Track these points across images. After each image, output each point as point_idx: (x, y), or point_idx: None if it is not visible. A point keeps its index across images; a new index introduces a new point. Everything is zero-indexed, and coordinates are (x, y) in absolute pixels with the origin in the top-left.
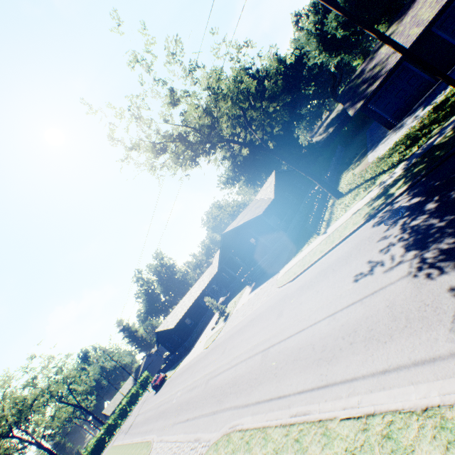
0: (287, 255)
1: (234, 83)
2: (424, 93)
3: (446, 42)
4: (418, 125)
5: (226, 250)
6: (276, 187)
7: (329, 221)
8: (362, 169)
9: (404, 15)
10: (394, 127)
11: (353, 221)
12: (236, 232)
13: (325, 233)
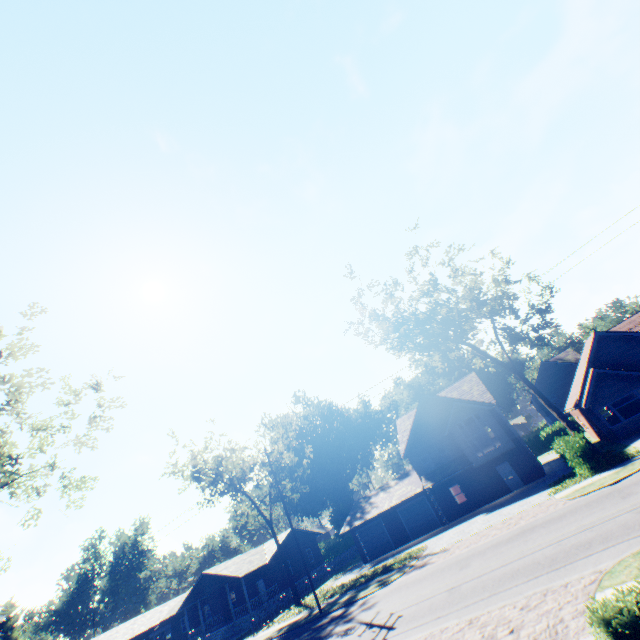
0: (235, 639)
1: (257, 479)
2: (388, 550)
3: (402, 523)
4: (350, 581)
5: (198, 592)
6: (283, 547)
7: (270, 625)
8: (327, 587)
9: (399, 480)
10: (366, 563)
11: (261, 638)
12: (216, 577)
13: (255, 636)
